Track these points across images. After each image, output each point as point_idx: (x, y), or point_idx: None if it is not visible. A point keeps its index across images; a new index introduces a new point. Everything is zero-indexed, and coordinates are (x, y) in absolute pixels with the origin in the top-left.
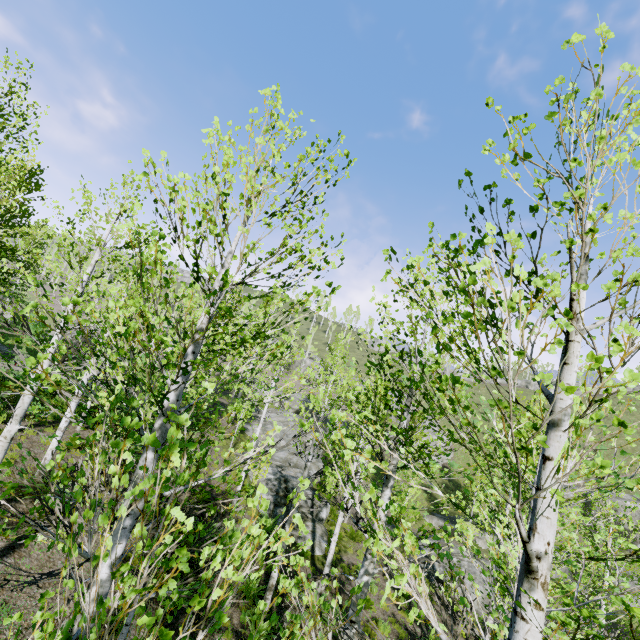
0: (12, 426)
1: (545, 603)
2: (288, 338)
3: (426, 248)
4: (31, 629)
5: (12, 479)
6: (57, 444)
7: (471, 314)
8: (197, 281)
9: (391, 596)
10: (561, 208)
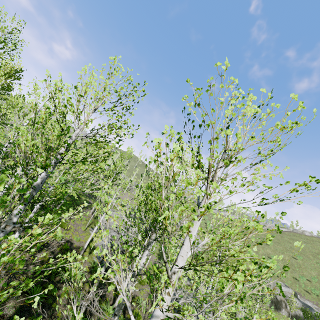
0: None
1: (172, 293)
2: (103, 165)
3: (167, 136)
4: None
5: None
6: None
7: (156, 160)
8: (62, 131)
9: (100, 275)
10: (208, 127)
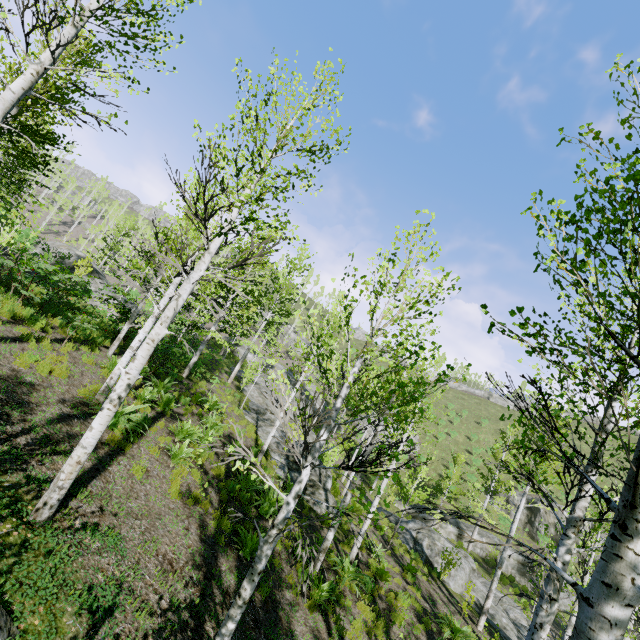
0: (161, 329)
1: None
2: None
3: None
4: (142, 563)
5: (71, 394)
6: (125, 364)
7: None
8: None
9: None
10: None
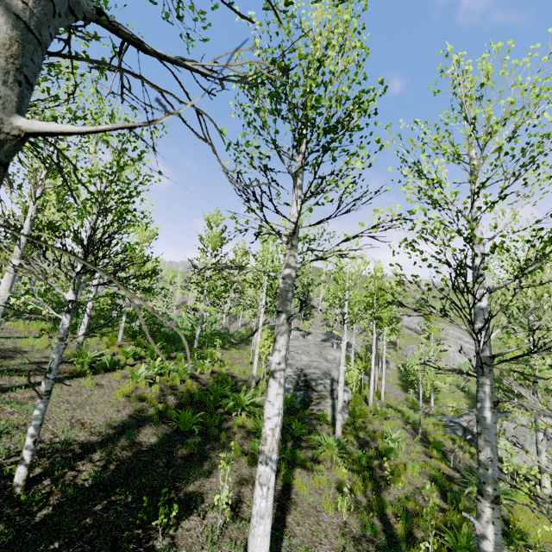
0: (14, 261)
1: None
2: None
3: None
4: (51, 421)
5: None
6: (86, 325)
7: None
8: None
9: None
10: None
